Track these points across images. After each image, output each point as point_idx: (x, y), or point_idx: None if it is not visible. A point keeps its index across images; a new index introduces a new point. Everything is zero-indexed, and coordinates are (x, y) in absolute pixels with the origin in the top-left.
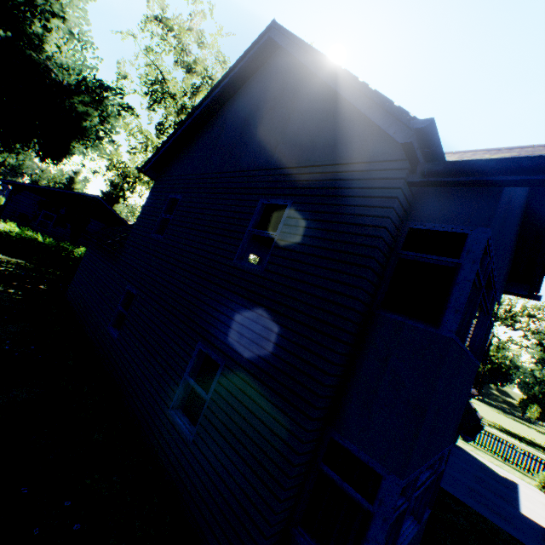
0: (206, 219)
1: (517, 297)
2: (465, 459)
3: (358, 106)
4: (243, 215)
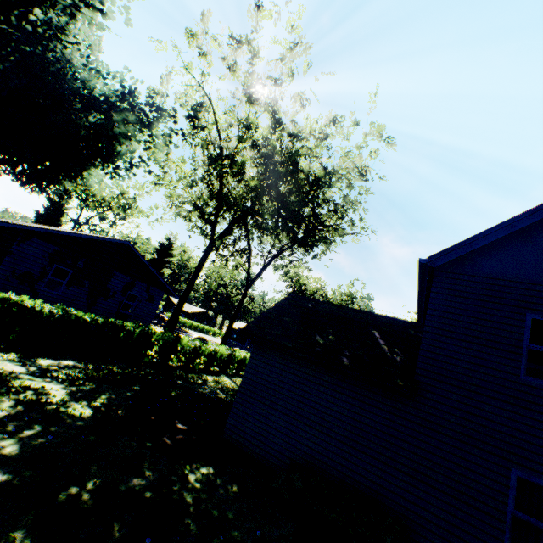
0: None
1: None
2: None
3: None
4: None
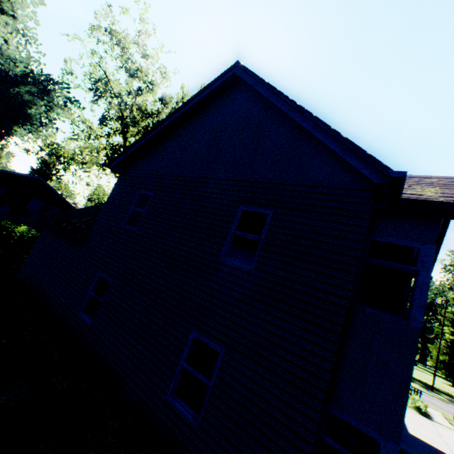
0: (184, 217)
1: None
2: None
3: (332, 147)
4: (224, 217)
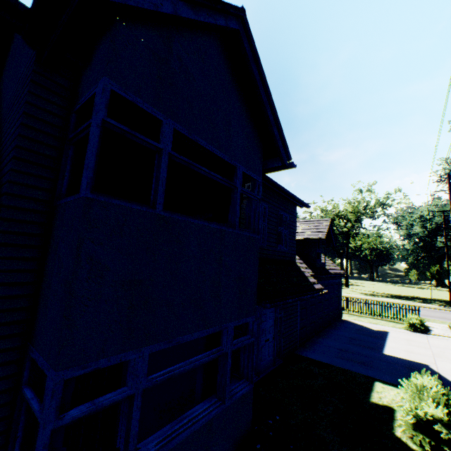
0: None
1: (368, 194)
2: (345, 328)
3: None
4: None
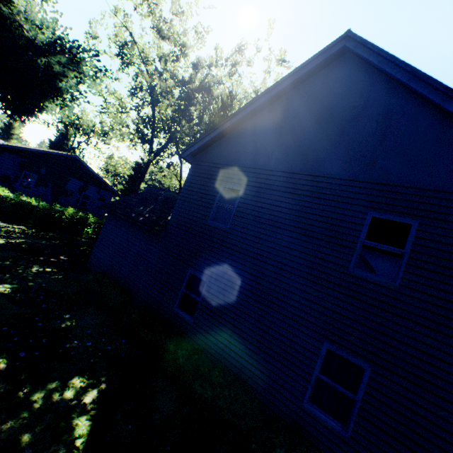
0: (290, 219)
1: None
2: None
3: None
4: (346, 223)
